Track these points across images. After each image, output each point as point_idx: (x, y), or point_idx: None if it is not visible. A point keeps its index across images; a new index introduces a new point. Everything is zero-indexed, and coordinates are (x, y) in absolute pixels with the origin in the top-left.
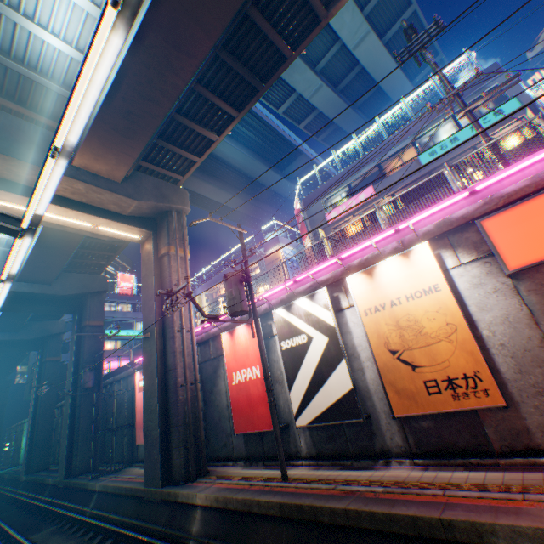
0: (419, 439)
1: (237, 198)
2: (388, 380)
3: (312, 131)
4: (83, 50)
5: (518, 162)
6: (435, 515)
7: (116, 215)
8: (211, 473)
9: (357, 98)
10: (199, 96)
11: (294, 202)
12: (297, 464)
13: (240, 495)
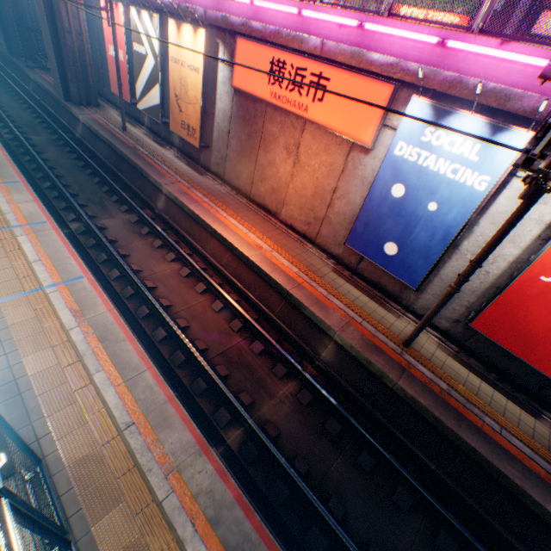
0: (184, 146)
1: None
2: (172, 111)
3: None
4: None
5: (282, 0)
6: (142, 167)
7: None
8: (99, 109)
9: None
10: None
11: None
12: (143, 129)
13: (95, 128)
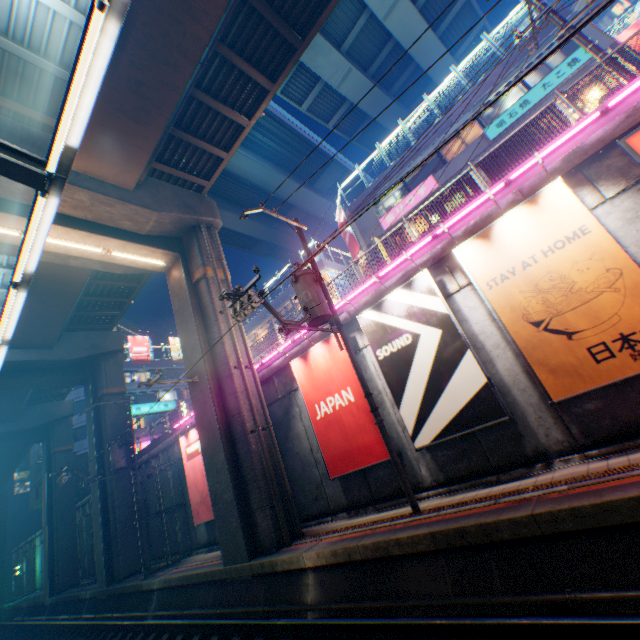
0: (586, 427)
1: (262, 225)
2: (535, 360)
3: (343, 130)
4: (68, 2)
5: None
6: None
7: (132, 235)
8: (308, 533)
9: (392, 83)
10: (222, 63)
11: (336, 215)
12: (422, 497)
13: (367, 540)
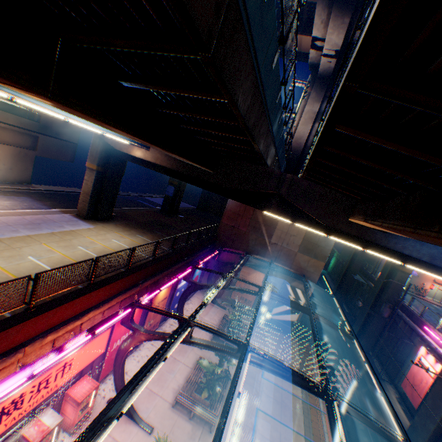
0: None
1: None
2: None
3: None
4: None
5: None
6: None
7: None
8: None
9: None
10: None
11: None
12: None
13: None
